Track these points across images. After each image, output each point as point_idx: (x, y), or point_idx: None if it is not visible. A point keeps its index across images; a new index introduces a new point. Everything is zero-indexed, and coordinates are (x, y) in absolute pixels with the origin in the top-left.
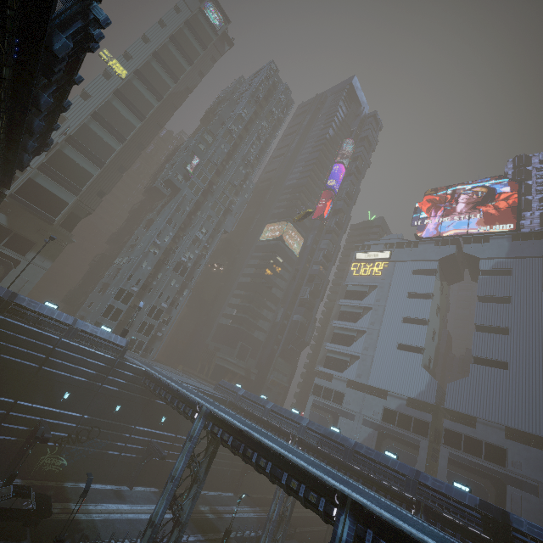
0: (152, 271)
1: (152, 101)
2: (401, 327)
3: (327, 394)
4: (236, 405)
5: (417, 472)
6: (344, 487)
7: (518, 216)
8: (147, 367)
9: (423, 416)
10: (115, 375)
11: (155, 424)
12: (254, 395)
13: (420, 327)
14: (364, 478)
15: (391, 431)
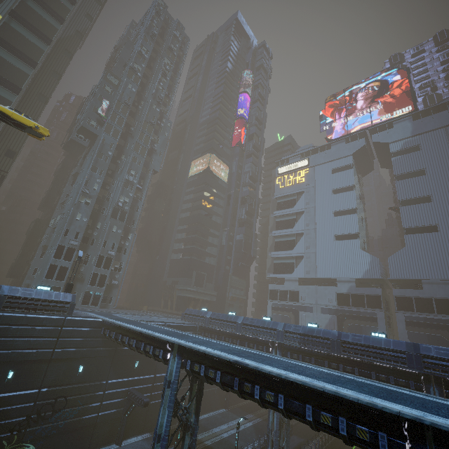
0: (89, 223)
1: (40, 45)
2: (334, 221)
3: (283, 295)
4: (207, 328)
5: (415, 345)
6: (406, 407)
7: (414, 98)
8: (104, 317)
9: (373, 291)
10: (68, 335)
11: (129, 372)
12: (223, 314)
13: (351, 216)
14: (359, 366)
15: (348, 312)
